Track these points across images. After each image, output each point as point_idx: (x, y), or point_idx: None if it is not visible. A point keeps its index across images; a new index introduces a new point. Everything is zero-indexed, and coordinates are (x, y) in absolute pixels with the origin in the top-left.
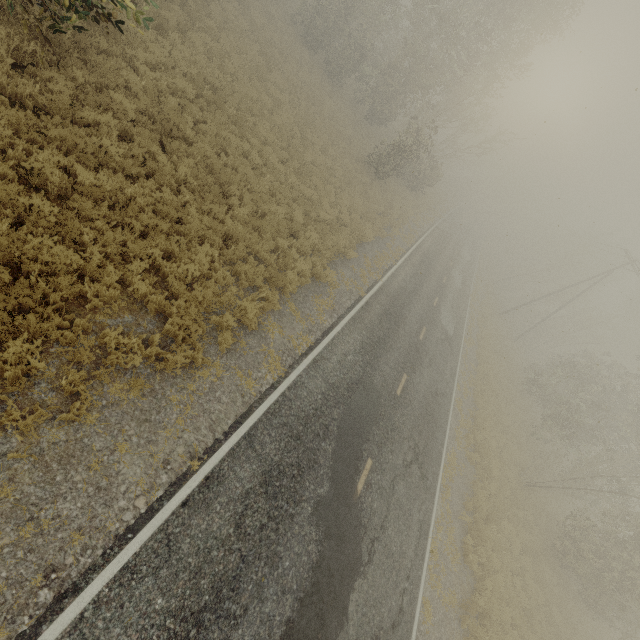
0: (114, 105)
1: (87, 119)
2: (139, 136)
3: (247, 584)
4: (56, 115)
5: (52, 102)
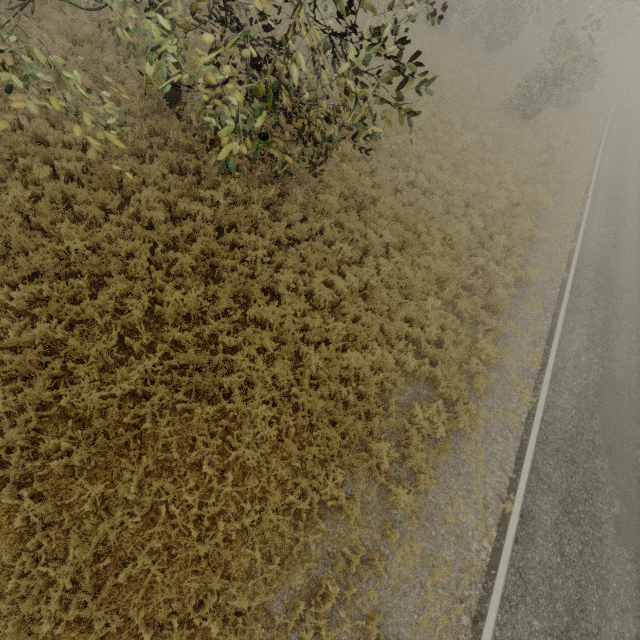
0: (328, 207)
1: (314, 229)
2: (346, 221)
3: (590, 606)
4: (305, 241)
5: (298, 231)
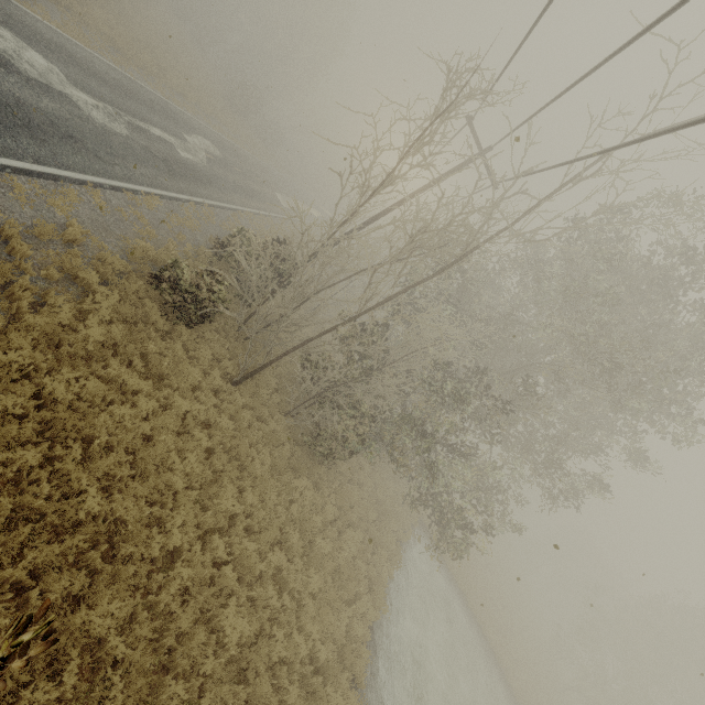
0: None
1: None
2: None
3: (155, 112)
4: None
5: None
